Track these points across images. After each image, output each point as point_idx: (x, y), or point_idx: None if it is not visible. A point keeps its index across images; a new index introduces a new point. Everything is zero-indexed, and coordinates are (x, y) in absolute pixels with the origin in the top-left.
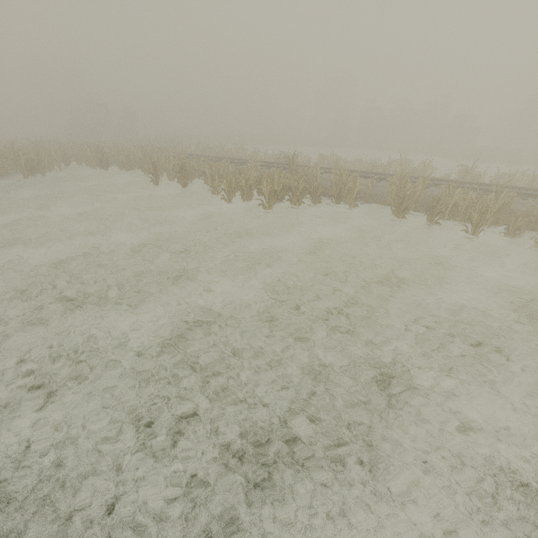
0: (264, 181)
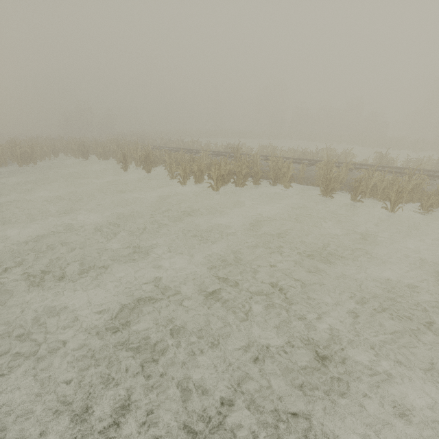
0: (212, 168)
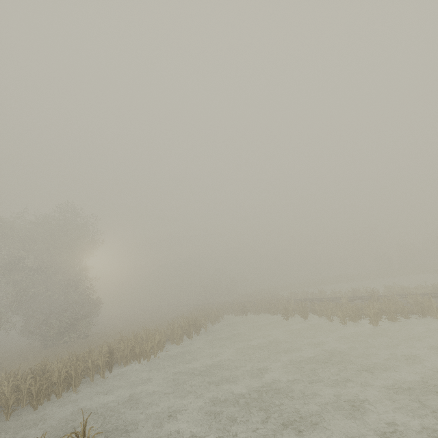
0: (367, 308)
